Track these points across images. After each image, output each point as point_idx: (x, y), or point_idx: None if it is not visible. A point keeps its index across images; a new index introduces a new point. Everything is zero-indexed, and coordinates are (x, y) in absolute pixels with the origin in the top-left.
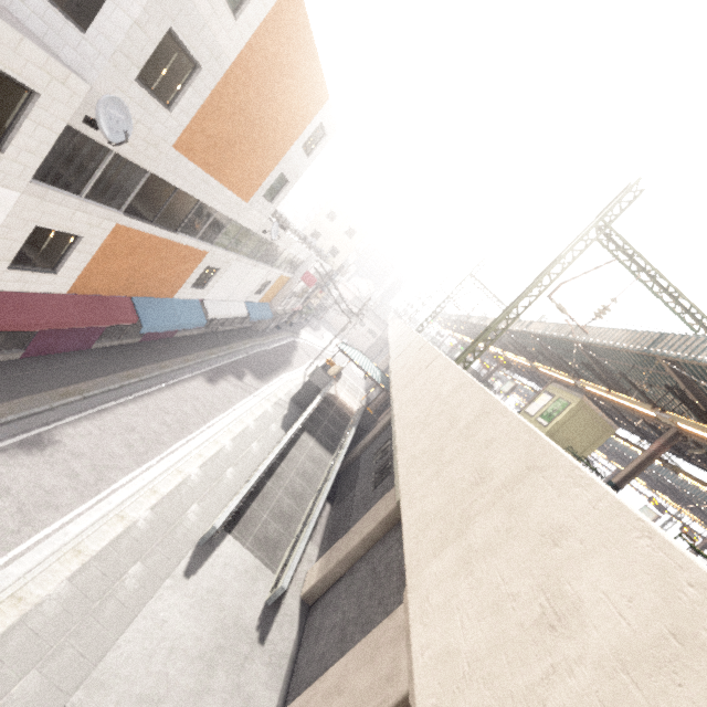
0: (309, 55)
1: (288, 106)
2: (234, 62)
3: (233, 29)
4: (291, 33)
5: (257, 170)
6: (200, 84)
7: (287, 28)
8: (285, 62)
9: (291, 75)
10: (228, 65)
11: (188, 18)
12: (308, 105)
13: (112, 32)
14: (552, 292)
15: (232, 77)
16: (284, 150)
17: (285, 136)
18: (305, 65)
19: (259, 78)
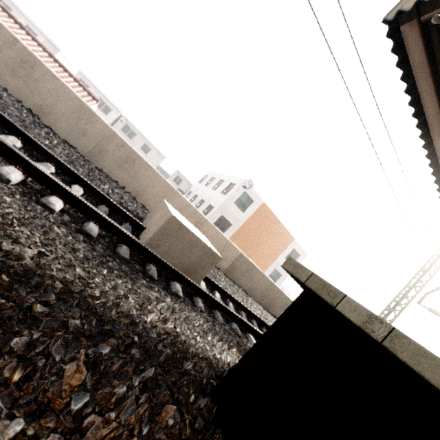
0: (277, 223)
1: (271, 240)
2: (244, 224)
3: (242, 215)
4: (266, 216)
5: (260, 264)
6: (231, 229)
7: (264, 215)
8: (266, 224)
9: (269, 229)
10: (241, 224)
11: (227, 213)
12: (283, 240)
13: (208, 217)
14: (419, 299)
15: (243, 228)
16: (274, 258)
17: (273, 252)
18: (276, 226)
19: (254, 229)
